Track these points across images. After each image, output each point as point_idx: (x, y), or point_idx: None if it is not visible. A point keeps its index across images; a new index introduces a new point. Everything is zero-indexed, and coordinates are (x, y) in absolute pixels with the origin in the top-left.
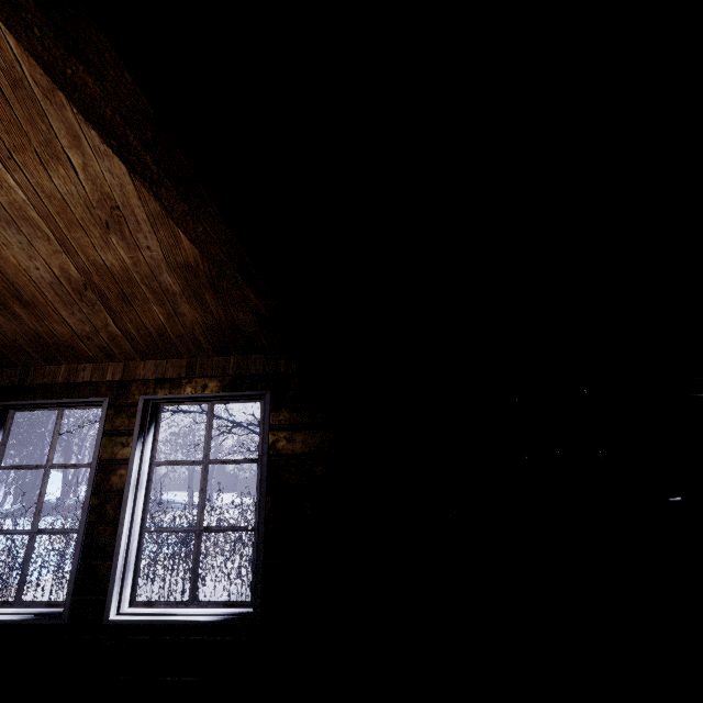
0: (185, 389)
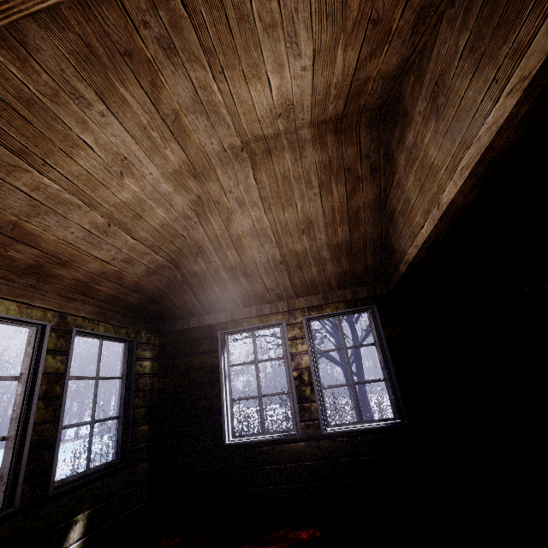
0: (325, 310)
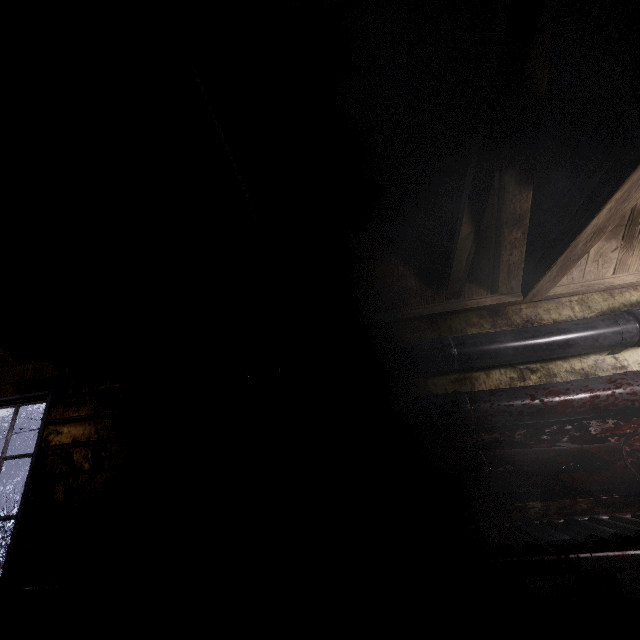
0: None
